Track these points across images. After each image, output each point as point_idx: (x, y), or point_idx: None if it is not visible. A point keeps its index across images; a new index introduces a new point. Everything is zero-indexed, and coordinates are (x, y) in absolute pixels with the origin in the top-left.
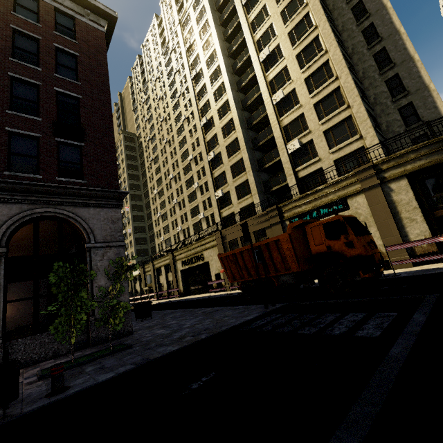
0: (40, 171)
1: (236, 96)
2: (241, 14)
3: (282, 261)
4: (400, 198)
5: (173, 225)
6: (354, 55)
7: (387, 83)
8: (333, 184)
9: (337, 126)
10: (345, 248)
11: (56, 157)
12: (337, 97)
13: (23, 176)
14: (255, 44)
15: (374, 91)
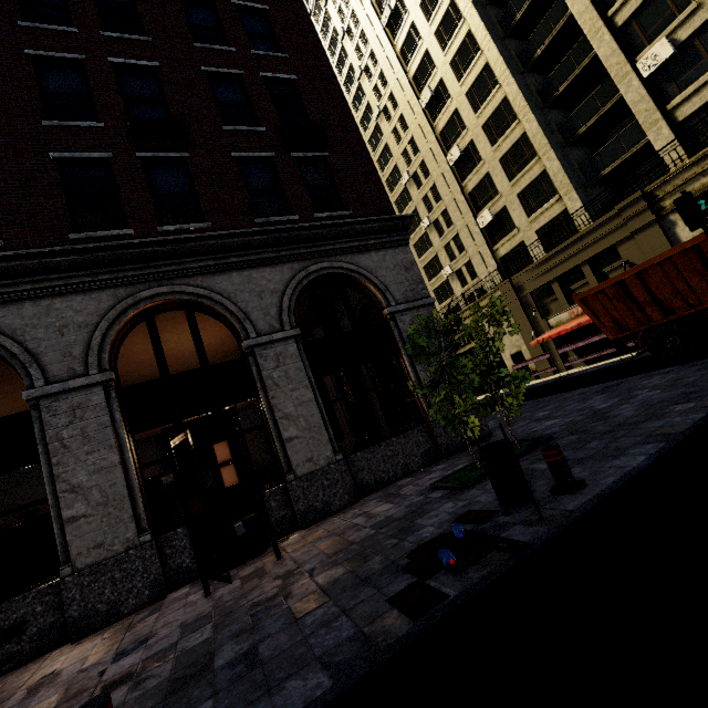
0: (292, 209)
1: (486, 16)
2: None
3: None
4: None
5: None
6: None
7: None
8: None
9: None
10: None
11: (302, 183)
12: None
13: (278, 222)
14: None
15: None
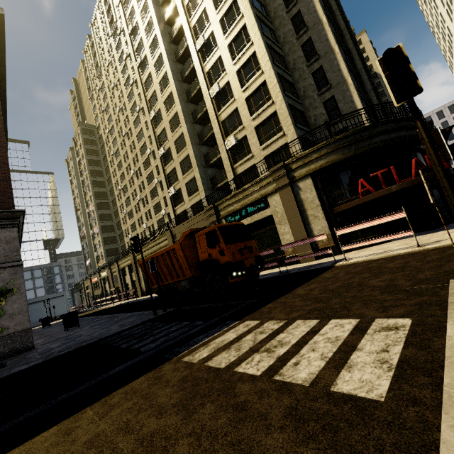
0: None
1: (180, 87)
2: None
3: (180, 268)
4: (306, 196)
5: (139, 223)
6: (285, 44)
7: (314, 75)
8: (256, 183)
9: (266, 122)
10: (219, 256)
11: None
12: (264, 91)
13: None
14: (191, 31)
15: (303, 84)
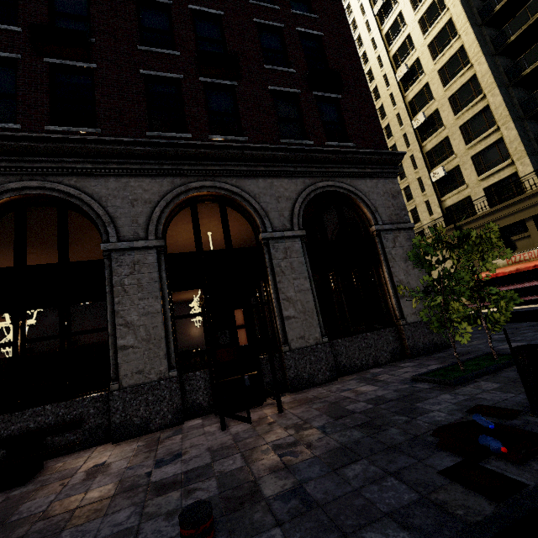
0: (309, 136)
1: (467, 7)
2: None
3: None
4: None
5: None
6: None
7: None
8: None
9: None
10: None
11: (319, 117)
12: None
13: (297, 144)
14: None
15: None
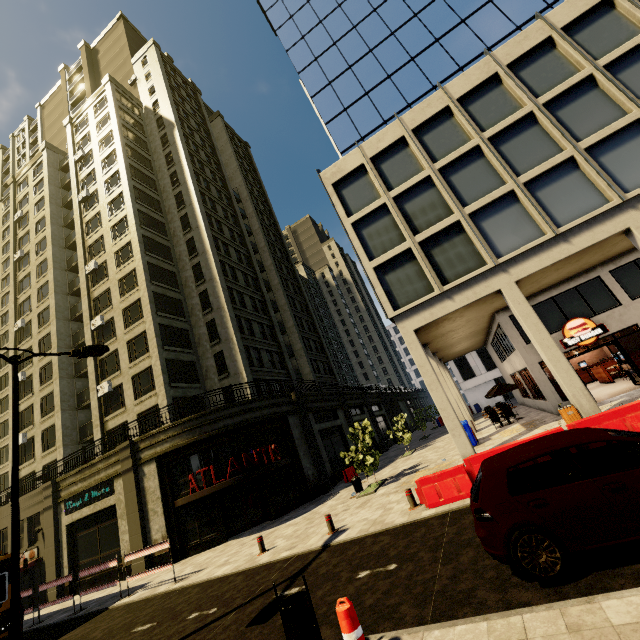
0: None
1: (64, 302)
2: (77, 210)
3: None
4: (150, 484)
5: None
6: (186, 287)
7: (209, 325)
8: (106, 458)
9: (144, 373)
10: None
11: None
12: (146, 340)
13: None
14: (86, 250)
15: (199, 331)
